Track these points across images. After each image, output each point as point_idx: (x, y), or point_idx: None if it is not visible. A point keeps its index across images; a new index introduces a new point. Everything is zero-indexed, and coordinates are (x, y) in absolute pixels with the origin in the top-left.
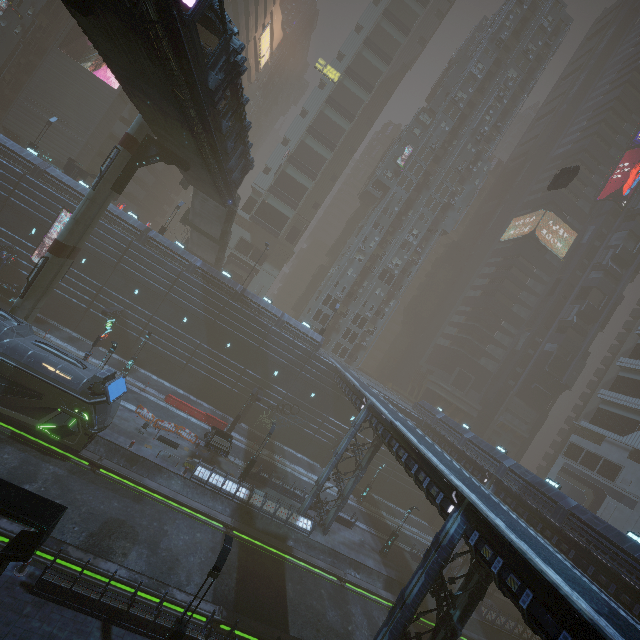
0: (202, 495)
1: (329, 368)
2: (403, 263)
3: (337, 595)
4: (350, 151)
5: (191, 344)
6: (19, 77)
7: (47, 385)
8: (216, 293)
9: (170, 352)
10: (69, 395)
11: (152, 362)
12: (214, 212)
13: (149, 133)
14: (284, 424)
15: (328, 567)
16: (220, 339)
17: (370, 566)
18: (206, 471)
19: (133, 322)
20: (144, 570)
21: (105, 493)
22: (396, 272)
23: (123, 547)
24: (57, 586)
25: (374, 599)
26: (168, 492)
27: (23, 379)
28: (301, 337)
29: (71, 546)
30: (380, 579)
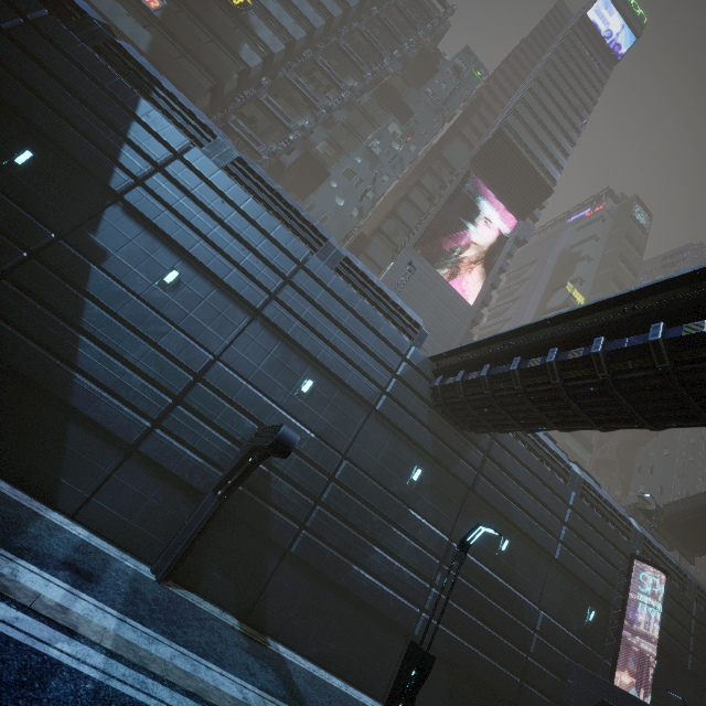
0: None
1: None
2: None
3: None
4: None
5: None
6: None
7: None
8: None
9: None
10: None
11: None
12: None
13: None
14: None
15: None
16: None
17: None
18: None
19: None
20: None
21: None
22: None
23: None
24: None
25: None
26: None
27: None
28: None
29: None
30: None
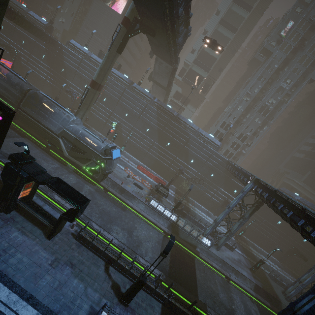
0: (153, 214)
1: (223, 161)
2: (276, 102)
3: (225, 285)
4: (246, 32)
5: (150, 142)
6: (82, 18)
7: (87, 148)
8: (163, 115)
9: (140, 145)
10: (96, 153)
11: (132, 150)
12: (165, 70)
13: (135, 16)
14: (194, 188)
15: (219, 268)
16: (164, 140)
17: (245, 275)
18: (155, 203)
19: (124, 130)
20: (125, 243)
21: (110, 203)
22: (271, 108)
23: (116, 229)
24: (86, 239)
25: (247, 294)
26: (137, 209)
27: (78, 144)
28: (208, 142)
29: (94, 222)
30: (251, 284)
